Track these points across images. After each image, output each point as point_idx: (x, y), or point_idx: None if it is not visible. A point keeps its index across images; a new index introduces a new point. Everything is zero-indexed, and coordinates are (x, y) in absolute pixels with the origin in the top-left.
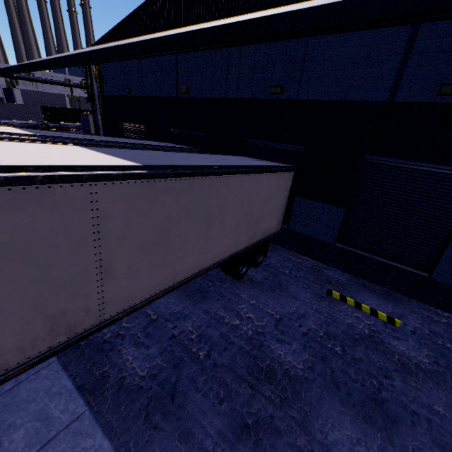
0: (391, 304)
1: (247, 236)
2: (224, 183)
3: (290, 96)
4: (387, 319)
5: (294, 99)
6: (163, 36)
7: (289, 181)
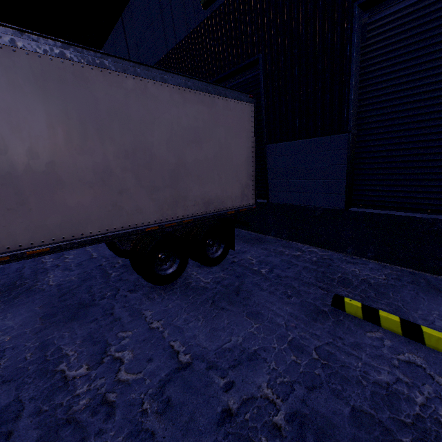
0: None
1: (153, 202)
2: (1, 62)
3: None
4: None
5: None
6: None
7: (247, 119)
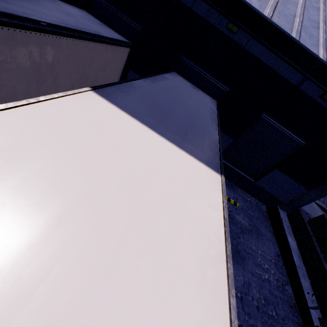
0: (232, 191)
1: None
2: None
3: (240, 41)
4: (234, 203)
5: (241, 46)
6: (307, 50)
7: None
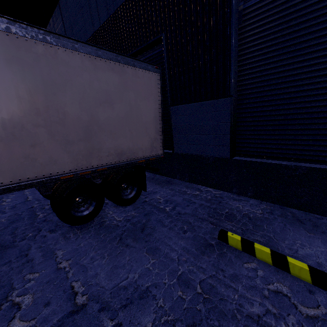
0: None
1: (67, 154)
2: None
3: None
4: None
5: None
6: None
7: (154, 85)
